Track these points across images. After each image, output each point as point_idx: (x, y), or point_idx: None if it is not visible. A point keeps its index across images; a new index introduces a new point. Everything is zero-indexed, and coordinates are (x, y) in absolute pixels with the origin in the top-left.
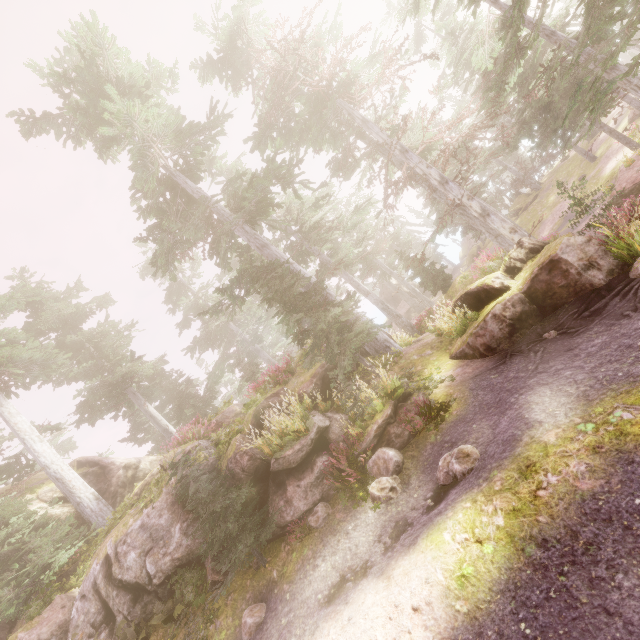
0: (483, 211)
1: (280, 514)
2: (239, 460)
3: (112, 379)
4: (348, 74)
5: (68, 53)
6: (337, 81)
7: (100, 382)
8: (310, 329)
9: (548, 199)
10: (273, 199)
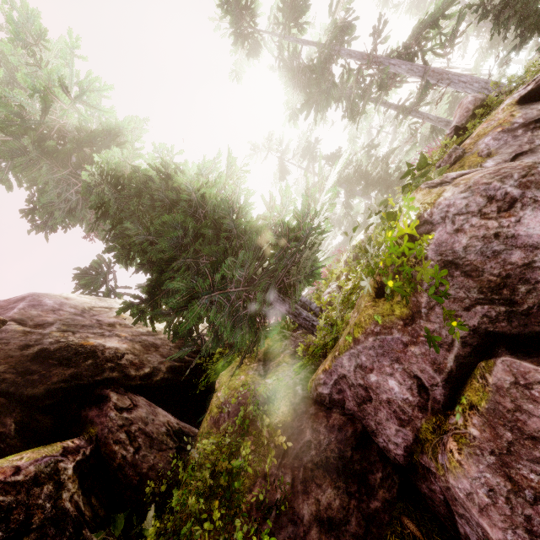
0: None
1: None
2: None
3: None
4: None
5: None
6: None
7: None
8: None
9: None
10: (439, 29)
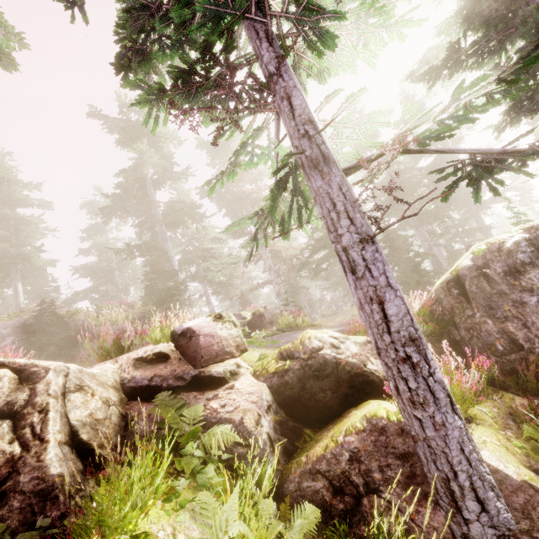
0: (278, 293)
1: (78, 351)
2: (76, 321)
3: (13, 251)
4: (260, 197)
5: None
6: (253, 196)
7: (1, 248)
8: (155, 285)
9: (338, 318)
10: (184, 224)
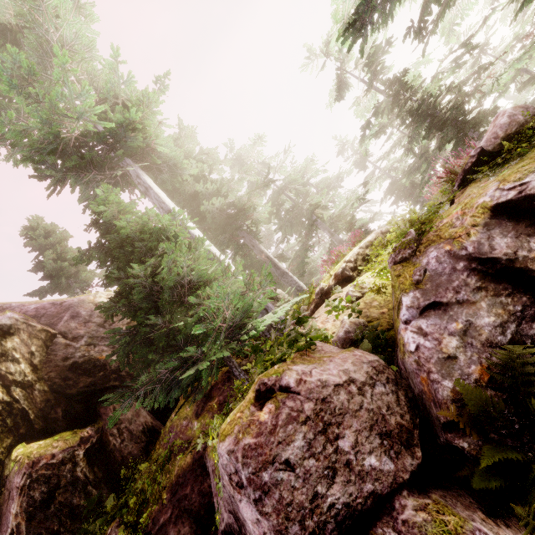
0: None
1: None
2: None
3: (237, 202)
4: None
5: None
6: None
7: (218, 211)
8: None
9: None
10: None
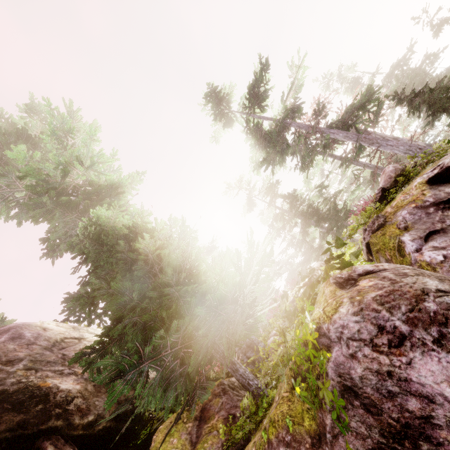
0: None
1: None
2: None
3: None
4: None
5: (224, 90)
6: None
7: None
8: None
9: None
10: (366, 109)
